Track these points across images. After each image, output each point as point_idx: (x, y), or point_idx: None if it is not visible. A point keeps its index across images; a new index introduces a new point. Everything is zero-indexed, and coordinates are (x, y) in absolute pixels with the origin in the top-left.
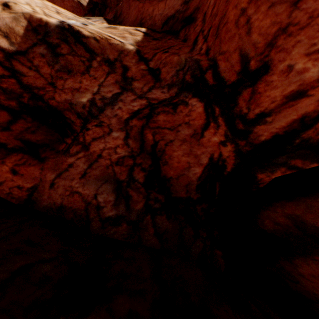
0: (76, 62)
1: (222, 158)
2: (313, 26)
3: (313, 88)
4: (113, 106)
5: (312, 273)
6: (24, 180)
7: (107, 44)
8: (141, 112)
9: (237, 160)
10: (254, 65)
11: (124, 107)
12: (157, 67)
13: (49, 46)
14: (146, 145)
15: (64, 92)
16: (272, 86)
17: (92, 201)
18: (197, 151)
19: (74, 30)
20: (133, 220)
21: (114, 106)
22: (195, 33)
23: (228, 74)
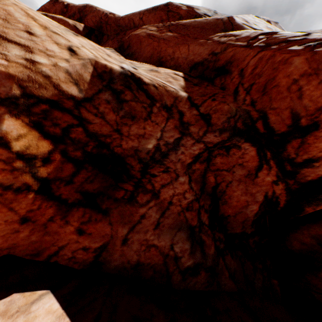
0: (138, 108)
1: (275, 195)
2: None
3: None
4: (176, 151)
5: None
6: (91, 239)
7: (164, 91)
8: (201, 155)
9: (287, 196)
10: (305, 122)
11: (186, 151)
12: (207, 112)
13: (113, 92)
14: (206, 187)
15: (130, 139)
16: (321, 140)
17: (169, 253)
18: (252, 190)
19: (136, 77)
20: (209, 265)
21: (177, 151)
22: (233, 83)
23: (277, 125)
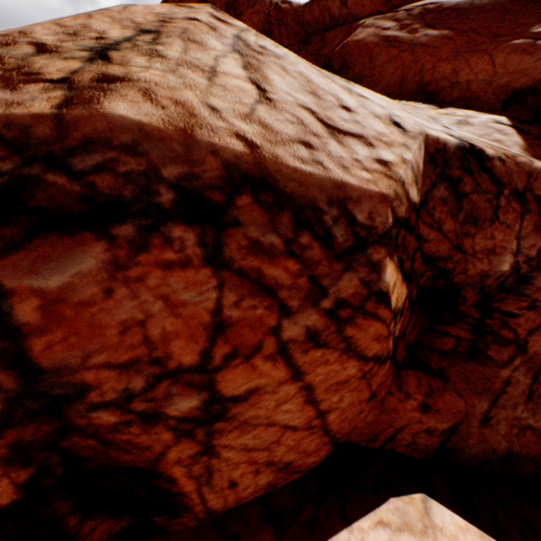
0: (480, 203)
1: None
2: None
3: None
4: None
5: None
6: (437, 418)
7: (513, 165)
8: None
9: None
10: None
11: None
12: None
13: (448, 183)
14: None
15: (476, 259)
16: None
17: None
18: None
19: (475, 150)
20: None
21: None
22: None
23: None
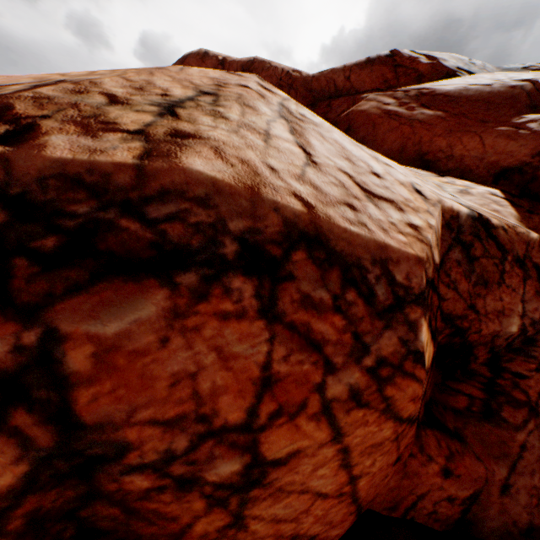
0: (489, 267)
1: None
2: None
3: None
4: None
5: None
6: (458, 484)
7: (514, 234)
8: None
9: None
10: None
11: None
12: None
13: (462, 246)
14: None
15: (488, 319)
16: None
17: None
18: None
19: (483, 218)
20: None
21: None
22: None
23: None
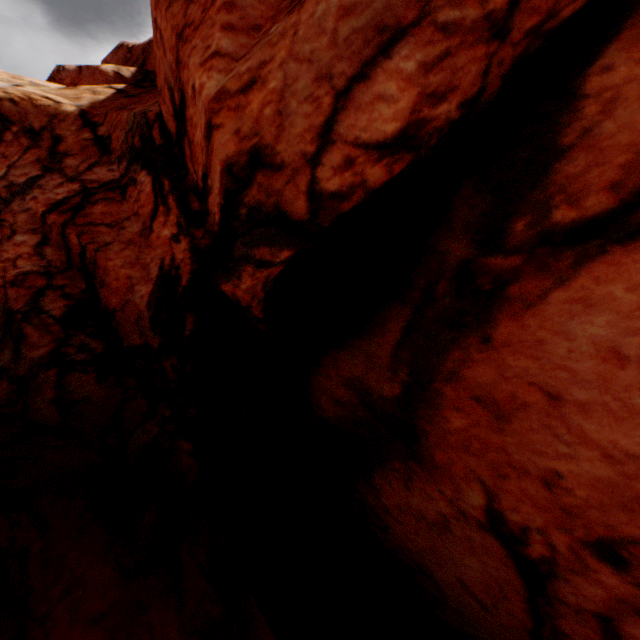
0: None
1: (176, 264)
2: (208, 22)
3: (218, 114)
4: (25, 196)
5: (398, 502)
6: None
7: (32, 107)
8: (68, 202)
9: (194, 264)
10: (178, 98)
11: (42, 196)
12: (109, 134)
13: None
14: (74, 256)
15: None
16: (195, 126)
17: None
18: (147, 258)
19: None
20: (22, 375)
21: (26, 196)
22: None
23: (170, 123)
